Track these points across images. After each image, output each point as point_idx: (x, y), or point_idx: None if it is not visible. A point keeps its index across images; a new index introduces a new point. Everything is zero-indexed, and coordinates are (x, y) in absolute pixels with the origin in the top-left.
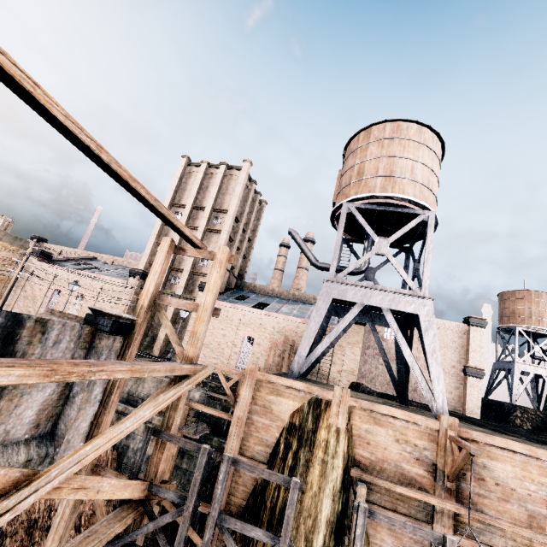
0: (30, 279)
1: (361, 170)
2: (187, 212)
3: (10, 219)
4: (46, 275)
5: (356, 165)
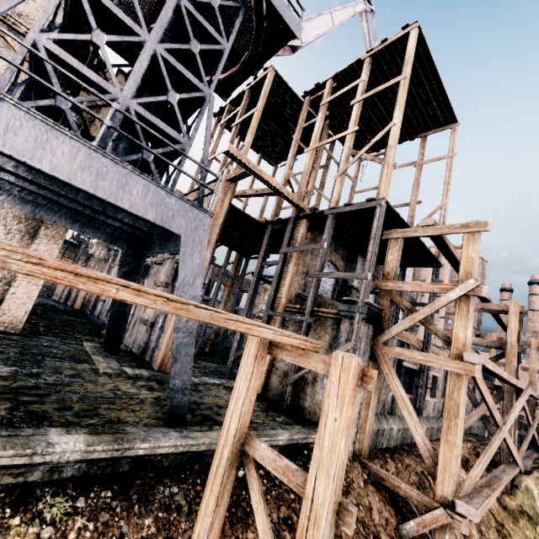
0: None
1: None
2: None
3: None
4: None
5: None
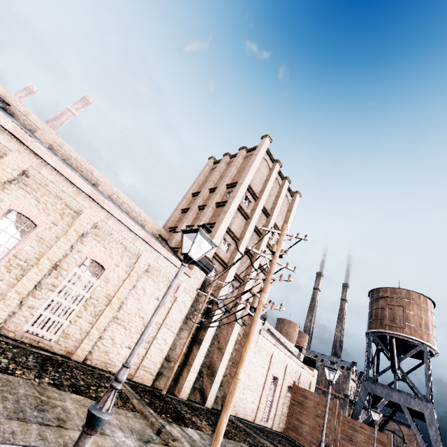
0: None
1: (427, 325)
2: (260, 209)
3: None
4: None
5: (423, 318)
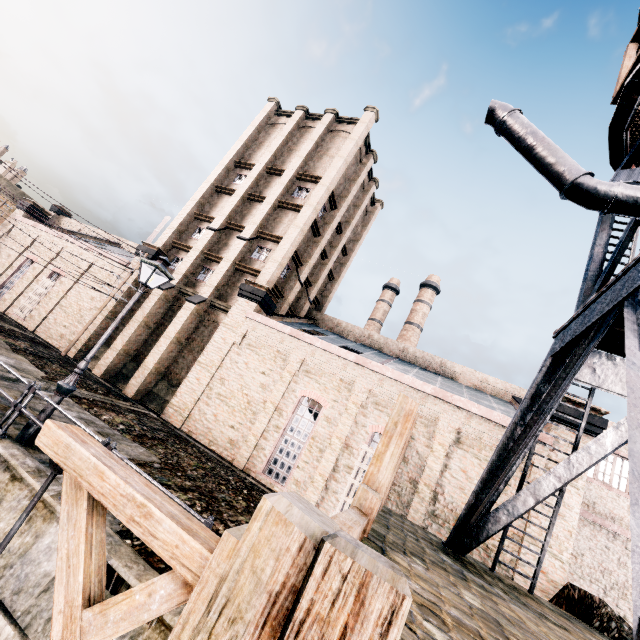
0: (3, 239)
1: None
2: (255, 173)
3: (23, 168)
4: (25, 237)
5: None
